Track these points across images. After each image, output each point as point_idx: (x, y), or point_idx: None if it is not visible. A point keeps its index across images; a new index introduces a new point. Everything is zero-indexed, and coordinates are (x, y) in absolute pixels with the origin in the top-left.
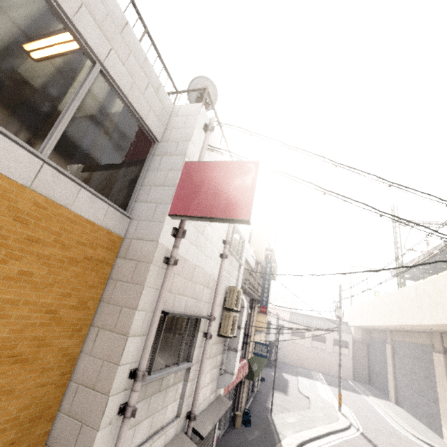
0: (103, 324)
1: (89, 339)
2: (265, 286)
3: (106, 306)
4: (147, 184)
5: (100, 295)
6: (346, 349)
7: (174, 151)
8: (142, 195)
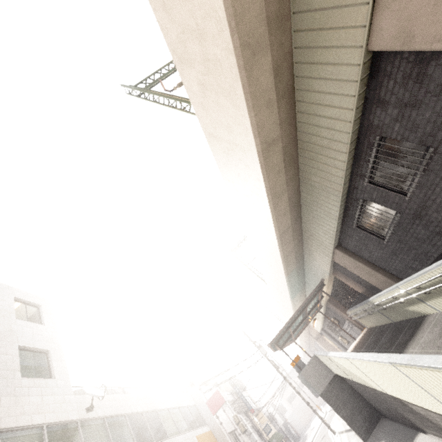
0: None
1: None
2: (243, 399)
3: None
4: (203, 415)
5: None
6: None
7: (201, 403)
8: (205, 418)
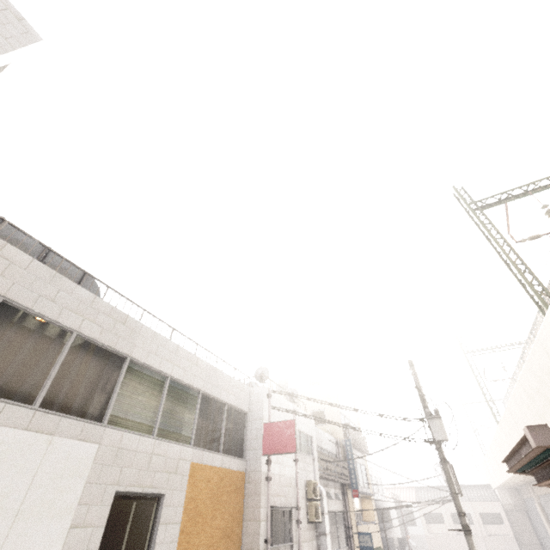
0: (248, 519)
1: (244, 528)
2: (351, 467)
3: (247, 509)
4: (249, 439)
5: (243, 505)
6: (502, 526)
7: (256, 417)
8: (247, 446)
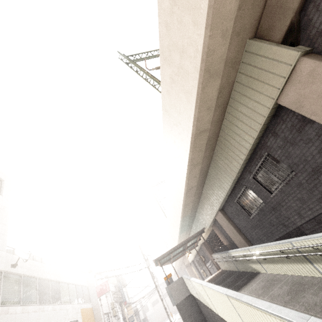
0: (97, 321)
1: None
2: (122, 293)
3: (96, 319)
4: (91, 295)
5: (94, 318)
6: None
7: (92, 286)
8: (91, 298)
